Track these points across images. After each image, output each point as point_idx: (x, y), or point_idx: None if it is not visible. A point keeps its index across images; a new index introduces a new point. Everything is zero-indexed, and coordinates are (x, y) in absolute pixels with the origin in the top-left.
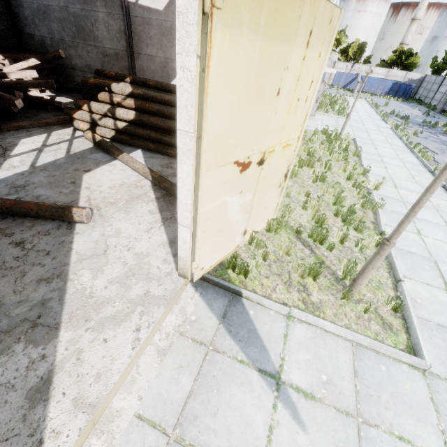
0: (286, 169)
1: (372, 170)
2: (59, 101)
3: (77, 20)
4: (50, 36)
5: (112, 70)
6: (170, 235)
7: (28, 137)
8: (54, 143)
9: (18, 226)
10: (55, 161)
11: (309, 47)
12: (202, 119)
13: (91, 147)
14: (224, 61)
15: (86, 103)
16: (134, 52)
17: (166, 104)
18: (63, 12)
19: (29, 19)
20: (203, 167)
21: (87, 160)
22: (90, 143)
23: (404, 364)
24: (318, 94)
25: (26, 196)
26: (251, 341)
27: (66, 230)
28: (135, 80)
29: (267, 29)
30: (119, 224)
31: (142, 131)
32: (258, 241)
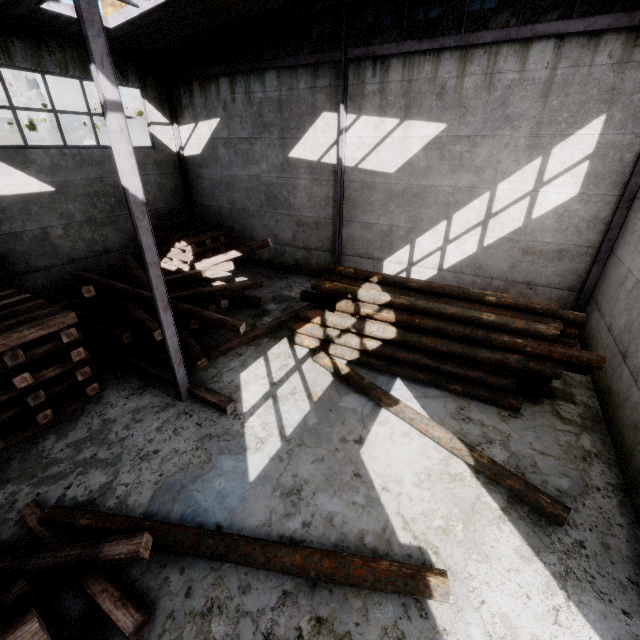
0: None
1: None
2: (256, 296)
3: (269, 189)
4: (230, 206)
5: (306, 241)
6: (605, 635)
7: (244, 367)
8: (282, 377)
9: (345, 611)
10: (305, 421)
11: None
12: None
13: (332, 381)
14: None
15: (318, 315)
16: (343, 219)
17: (447, 318)
18: (253, 182)
19: (207, 190)
20: None
21: (345, 415)
22: (326, 372)
23: None
24: None
25: (314, 519)
26: None
27: (421, 620)
28: (386, 280)
29: None
30: (494, 598)
31: (407, 355)
32: None
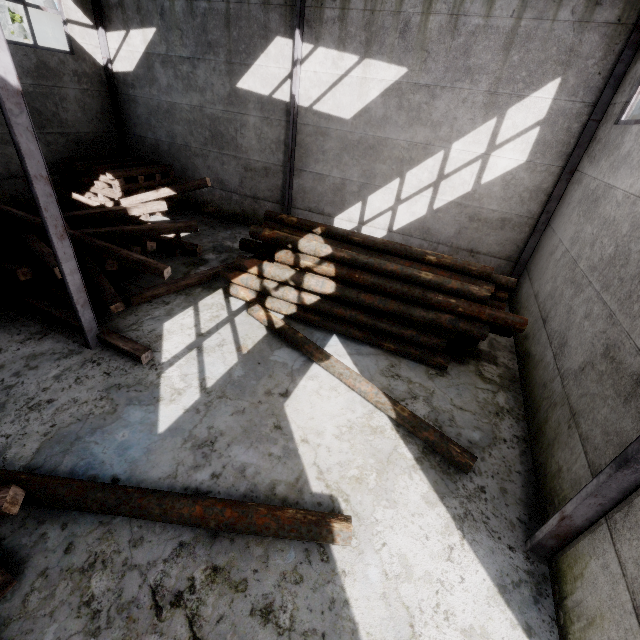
0: None
1: None
2: (192, 243)
3: (215, 124)
4: (169, 140)
5: (255, 189)
6: (490, 568)
7: (170, 316)
8: (212, 329)
9: (245, 559)
10: (230, 374)
11: None
12: None
13: (265, 335)
14: None
15: (255, 265)
16: (294, 168)
17: (386, 275)
18: (195, 113)
19: (142, 118)
20: None
21: (274, 368)
22: (260, 325)
23: None
24: None
25: (225, 470)
26: None
27: (322, 564)
28: (329, 232)
29: None
30: (395, 540)
31: (344, 311)
32: None
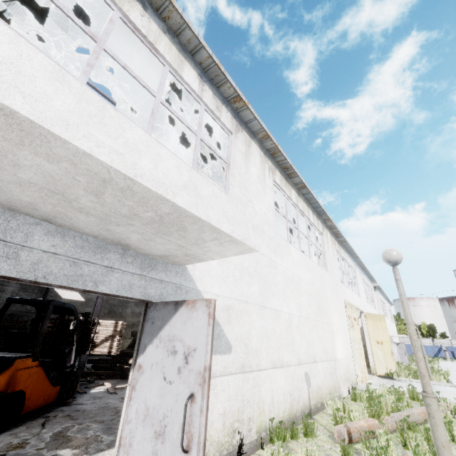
0: (391, 350)
1: (451, 375)
2: None
3: None
4: None
5: None
6: None
7: None
8: None
9: None
10: None
11: (381, 321)
12: (368, 330)
13: None
14: (369, 323)
15: None
16: None
17: None
18: None
19: None
20: (370, 339)
21: None
22: None
23: (449, 386)
24: (403, 349)
25: None
26: (400, 381)
27: None
28: None
29: (372, 319)
30: None
31: None
32: (393, 373)
